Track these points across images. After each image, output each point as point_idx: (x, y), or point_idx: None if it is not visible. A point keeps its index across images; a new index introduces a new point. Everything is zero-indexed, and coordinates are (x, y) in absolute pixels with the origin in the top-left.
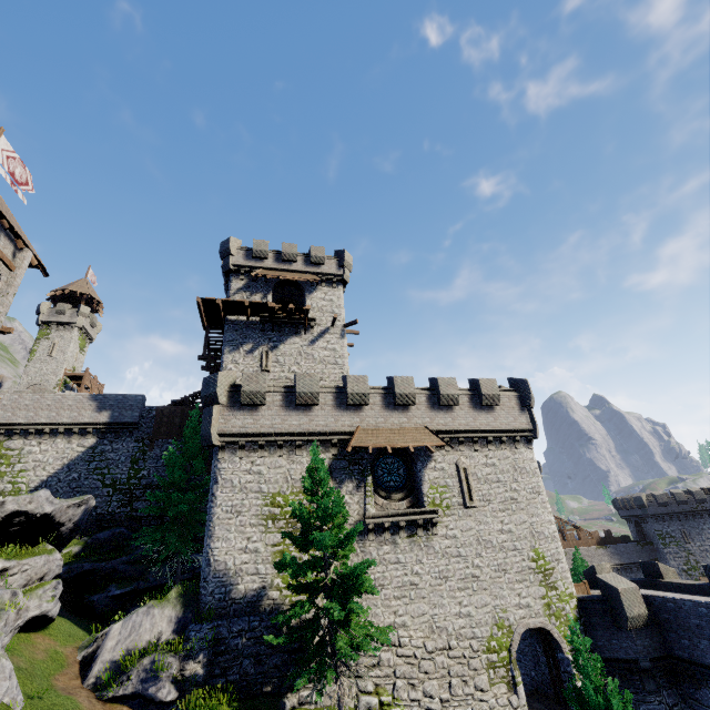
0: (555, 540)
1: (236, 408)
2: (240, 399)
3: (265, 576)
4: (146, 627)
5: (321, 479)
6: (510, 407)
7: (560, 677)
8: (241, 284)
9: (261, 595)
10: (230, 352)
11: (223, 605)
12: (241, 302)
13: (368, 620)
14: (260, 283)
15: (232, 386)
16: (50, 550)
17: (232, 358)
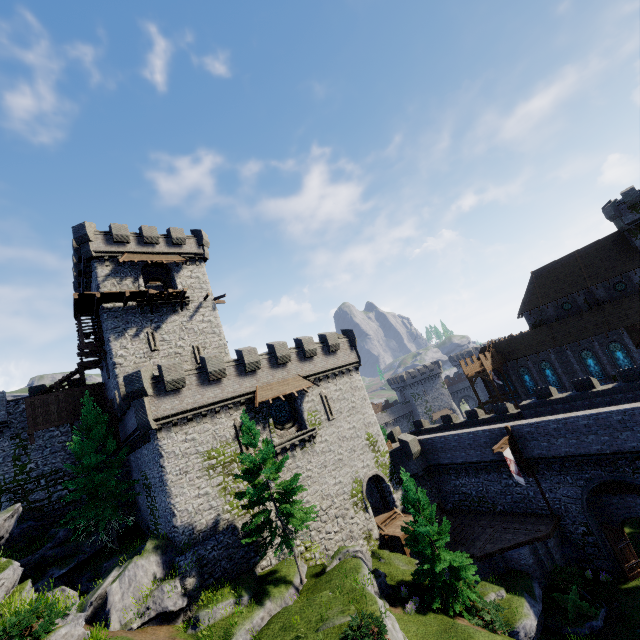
0: (376, 424)
1: (163, 395)
2: (163, 388)
3: (217, 507)
4: (141, 575)
5: (254, 434)
6: (345, 349)
7: (385, 495)
8: (108, 270)
9: (218, 520)
10: (116, 339)
11: (194, 537)
12: (120, 292)
13: (301, 506)
14: (127, 267)
15: (153, 378)
16: (9, 562)
17: (120, 345)
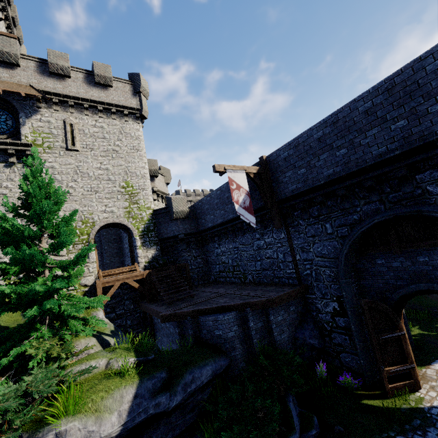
0: (144, 178)
1: None
2: None
3: None
4: None
5: None
6: (124, 91)
7: (133, 251)
8: None
9: None
10: None
11: None
12: None
13: None
14: None
15: None
16: None
17: None
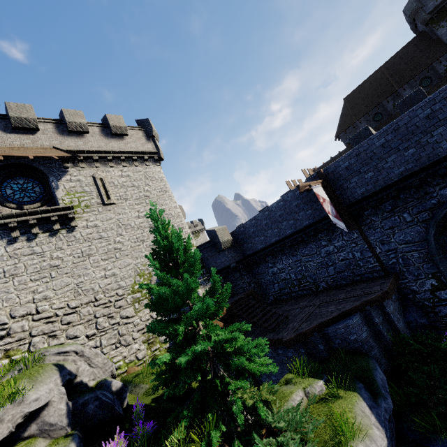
0: (179, 217)
1: None
2: None
3: None
4: None
5: None
6: (138, 138)
7: None
8: None
9: None
10: None
11: None
12: None
13: None
14: None
15: None
16: None
17: None
